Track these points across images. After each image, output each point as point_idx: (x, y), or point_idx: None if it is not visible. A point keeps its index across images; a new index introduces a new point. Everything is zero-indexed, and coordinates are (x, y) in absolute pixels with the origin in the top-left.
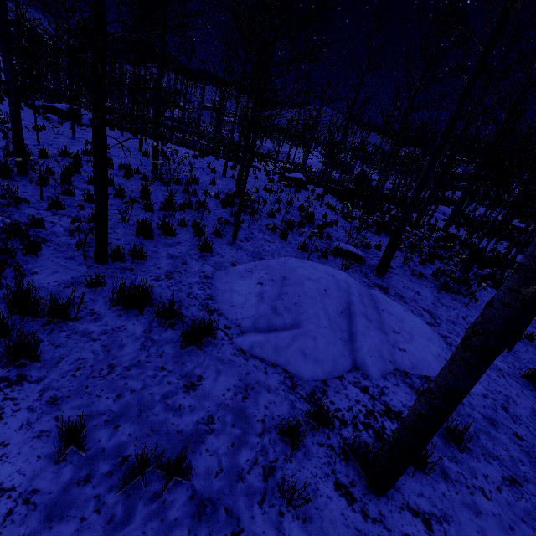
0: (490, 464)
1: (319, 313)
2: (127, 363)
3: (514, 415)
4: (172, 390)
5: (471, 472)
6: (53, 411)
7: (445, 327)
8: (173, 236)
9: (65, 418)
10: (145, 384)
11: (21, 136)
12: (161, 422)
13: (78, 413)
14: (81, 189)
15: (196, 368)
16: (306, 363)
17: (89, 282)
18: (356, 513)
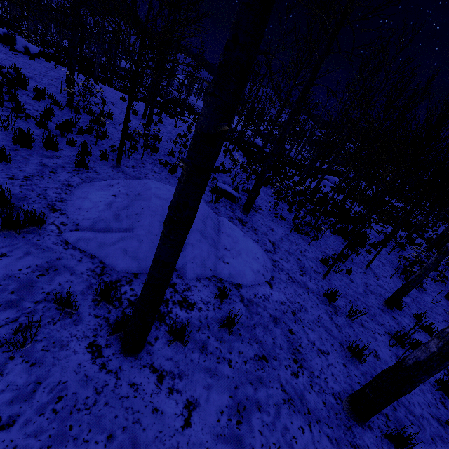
0: (251, 345)
1: (155, 223)
2: None
3: (298, 318)
4: None
5: (230, 349)
6: None
7: (279, 255)
8: (56, 151)
9: None
10: None
11: None
12: None
13: None
14: None
15: (4, 247)
16: (125, 258)
17: None
18: (94, 365)
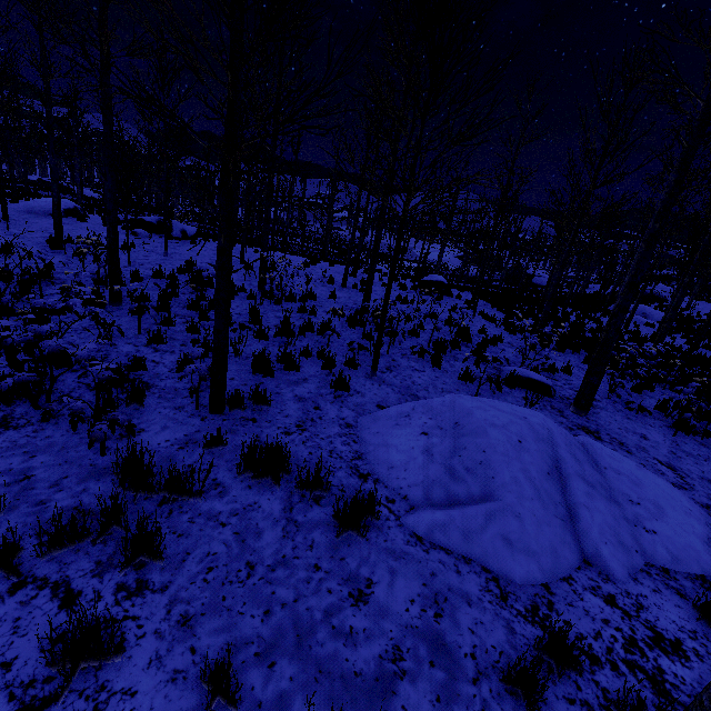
0: None
1: (518, 477)
2: (270, 559)
3: None
4: (336, 603)
5: None
6: (186, 638)
7: (702, 491)
8: (297, 370)
9: (203, 649)
10: (298, 593)
11: (117, 259)
12: (329, 657)
13: (218, 641)
14: (181, 316)
15: (361, 565)
16: (514, 555)
17: (208, 441)
18: None
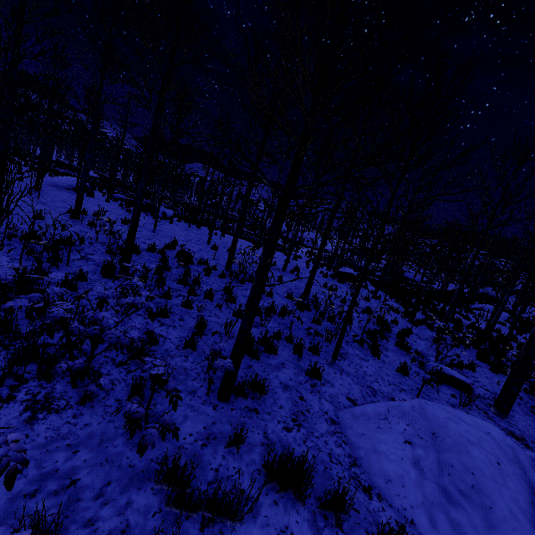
0: None
1: (513, 509)
2: None
3: None
4: None
5: None
6: None
7: None
8: (274, 354)
9: None
10: None
11: (133, 240)
12: None
13: None
14: (173, 289)
15: None
16: None
17: (230, 441)
18: None
